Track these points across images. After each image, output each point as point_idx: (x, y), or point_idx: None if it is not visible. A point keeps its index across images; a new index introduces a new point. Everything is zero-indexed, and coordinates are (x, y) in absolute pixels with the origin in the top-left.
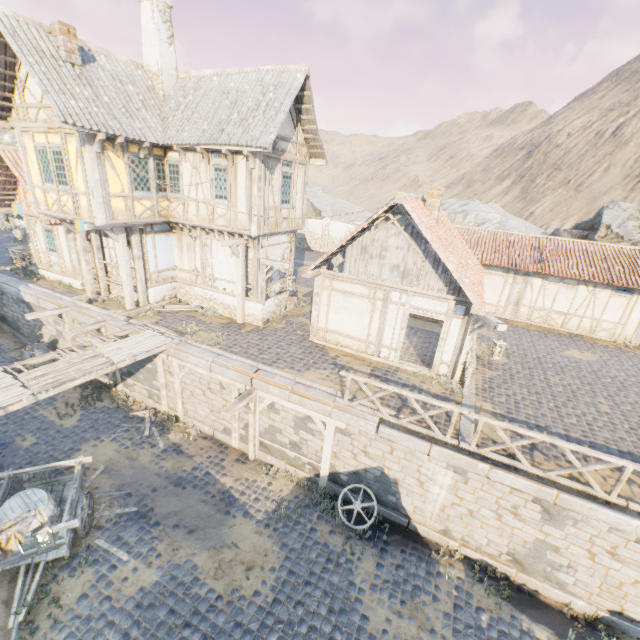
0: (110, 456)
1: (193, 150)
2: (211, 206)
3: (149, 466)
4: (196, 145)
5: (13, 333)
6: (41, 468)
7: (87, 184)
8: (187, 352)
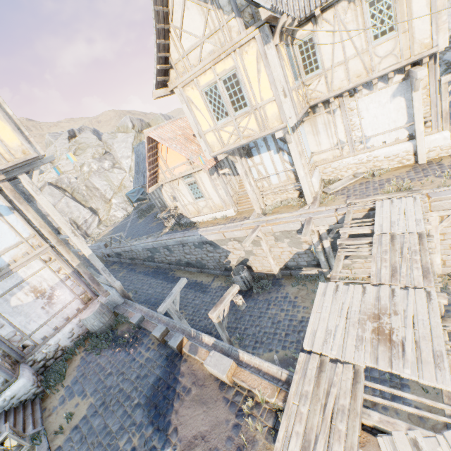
0: None
1: (331, 5)
2: (368, 53)
3: None
4: None
5: (199, 271)
6: None
7: (275, 86)
8: None
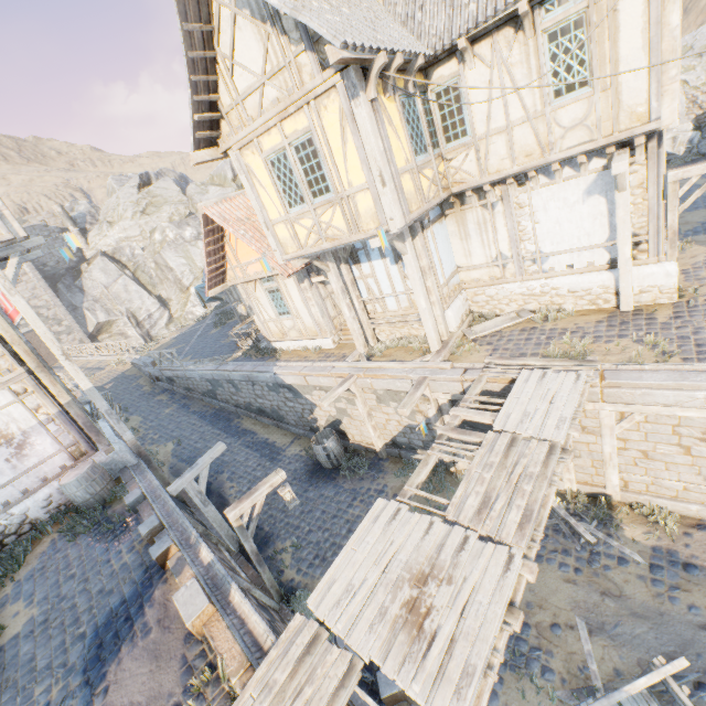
0: (567, 594)
1: (488, 32)
2: (545, 120)
3: (664, 608)
4: (510, 6)
5: (276, 425)
6: (610, 703)
7: (368, 167)
8: (638, 386)
